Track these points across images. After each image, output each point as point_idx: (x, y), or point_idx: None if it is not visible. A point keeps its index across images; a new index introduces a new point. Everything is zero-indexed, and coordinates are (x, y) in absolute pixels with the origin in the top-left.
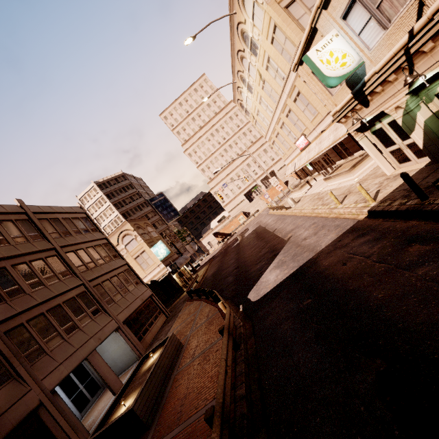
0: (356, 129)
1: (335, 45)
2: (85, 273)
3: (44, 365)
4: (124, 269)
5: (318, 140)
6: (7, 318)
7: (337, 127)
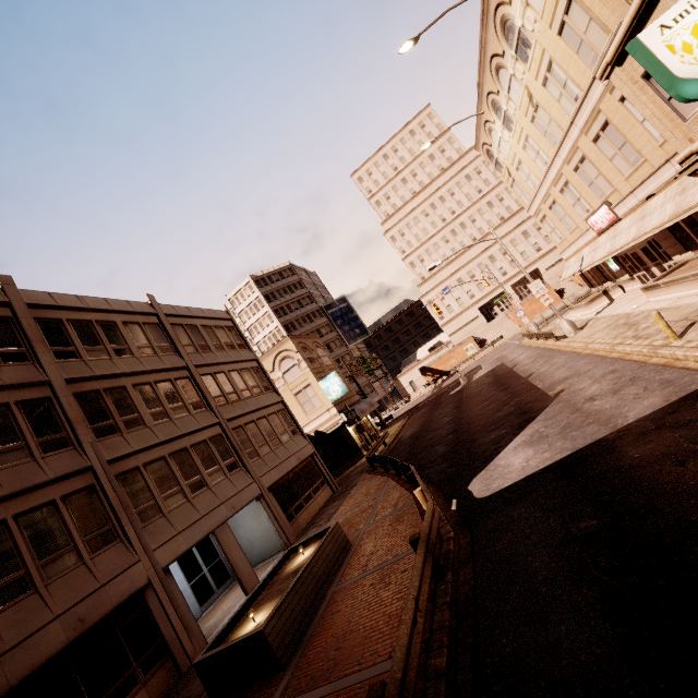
0: None
1: None
2: (223, 408)
3: (158, 530)
4: (277, 408)
5: (638, 213)
6: (120, 457)
7: (686, 188)
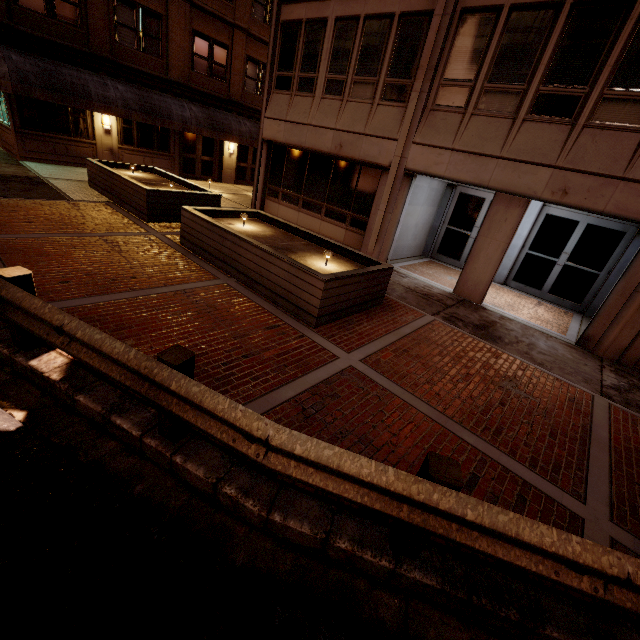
0: None
1: None
2: None
3: (440, 126)
4: None
5: None
6: None
7: None
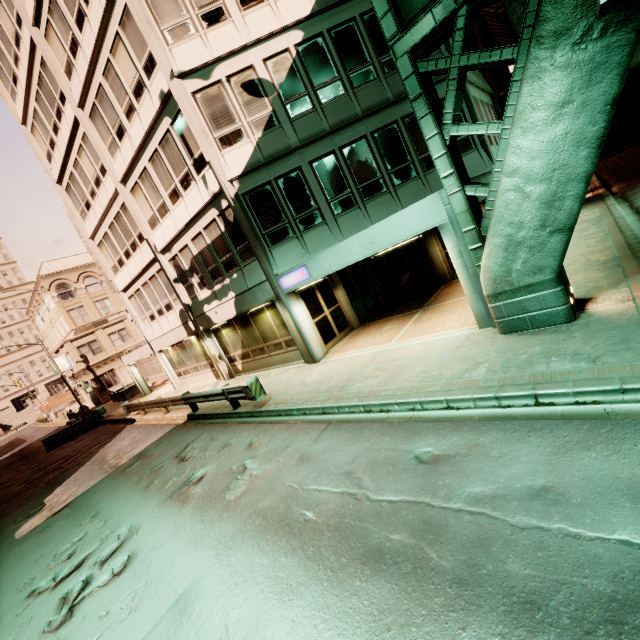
0: (79, 385)
1: (62, 361)
2: None
3: None
4: None
5: None
6: None
7: None
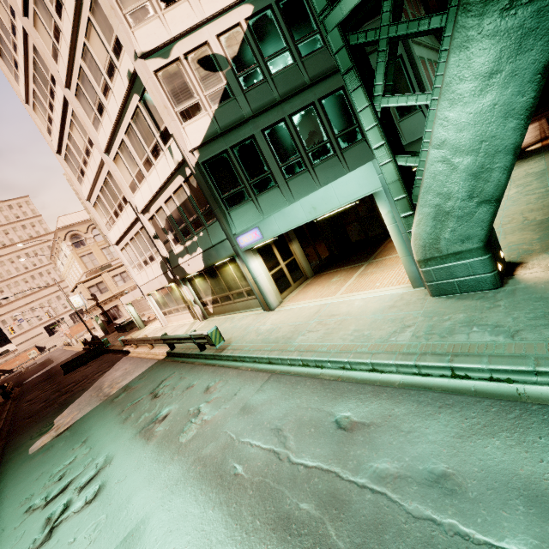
0: (92, 318)
1: (77, 299)
2: None
3: None
4: None
5: None
6: None
7: None
